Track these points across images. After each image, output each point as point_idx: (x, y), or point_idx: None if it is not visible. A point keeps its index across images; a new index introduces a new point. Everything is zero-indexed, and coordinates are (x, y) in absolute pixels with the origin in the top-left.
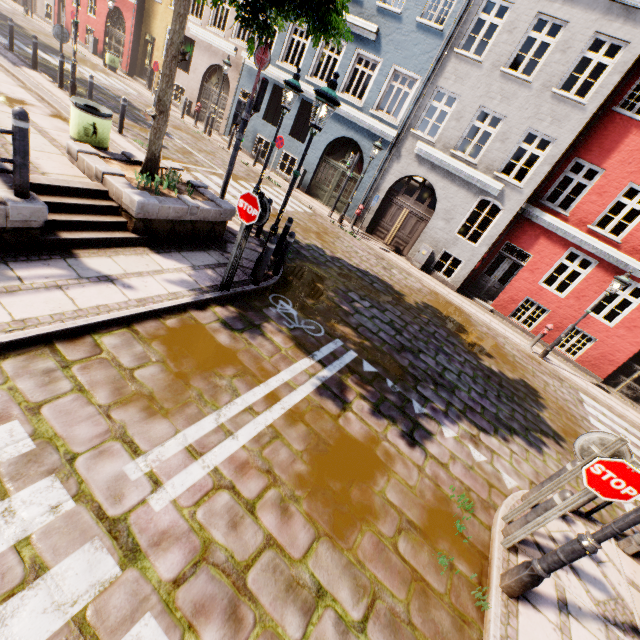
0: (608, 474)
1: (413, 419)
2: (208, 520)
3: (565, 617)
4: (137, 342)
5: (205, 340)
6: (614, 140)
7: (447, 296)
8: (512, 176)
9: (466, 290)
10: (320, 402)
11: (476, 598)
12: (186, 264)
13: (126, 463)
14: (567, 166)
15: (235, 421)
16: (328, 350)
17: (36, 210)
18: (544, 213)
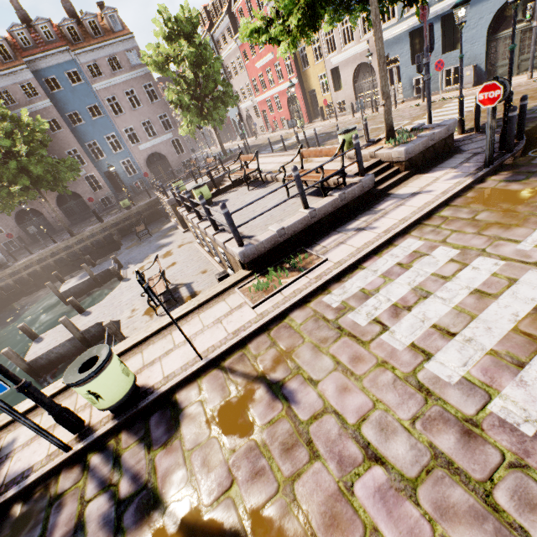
0: None
1: None
2: None
3: None
4: (460, 209)
5: (502, 193)
6: None
7: None
8: None
9: None
10: None
11: None
12: (446, 169)
13: (515, 246)
14: None
15: None
16: None
17: (370, 178)
18: None
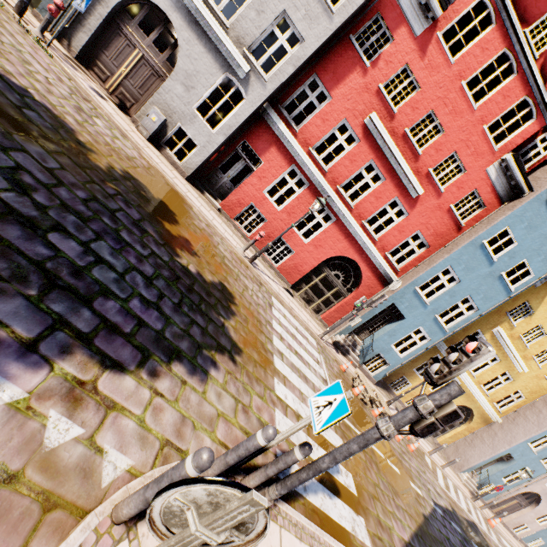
0: None
1: None
2: None
3: None
4: None
5: None
6: (344, 71)
7: (170, 179)
8: (261, 63)
9: (199, 182)
10: None
11: None
12: None
13: None
14: (307, 79)
15: None
16: None
17: None
18: (280, 121)
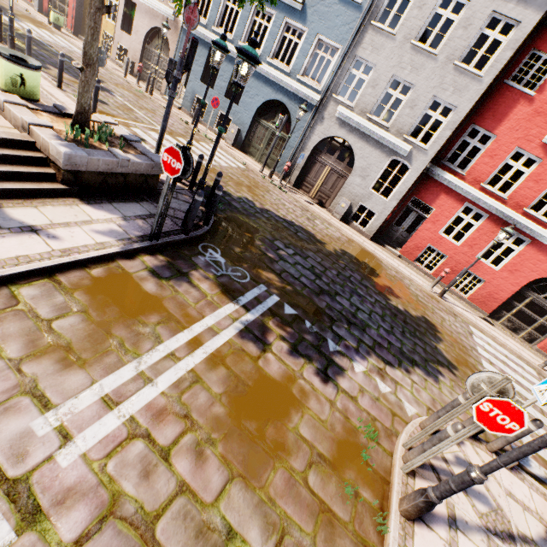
0: (495, 411)
1: (328, 357)
2: (119, 472)
3: (454, 532)
4: (58, 292)
5: (131, 288)
6: (505, 109)
7: (362, 244)
8: (419, 139)
9: (379, 238)
10: (242, 345)
11: (377, 523)
12: (117, 215)
13: (34, 418)
14: (465, 131)
15: (156, 368)
16: (252, 295)
17: None
18: (445, 172)
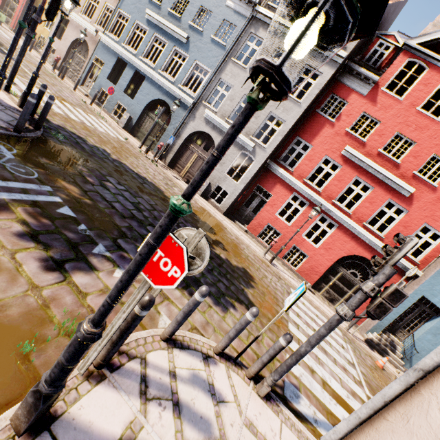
0: (158, 253)
1: (82, 254)
2: None
3: None
4: None
5: None
6: (317, 129)
7: (212, 213)
8: (261, 140)
9: (232, 215)
10: None
11: None
12: None
13: None
14: (293, 140)
15: None
16: (21, 186)
17: None
18: (279, 167)
